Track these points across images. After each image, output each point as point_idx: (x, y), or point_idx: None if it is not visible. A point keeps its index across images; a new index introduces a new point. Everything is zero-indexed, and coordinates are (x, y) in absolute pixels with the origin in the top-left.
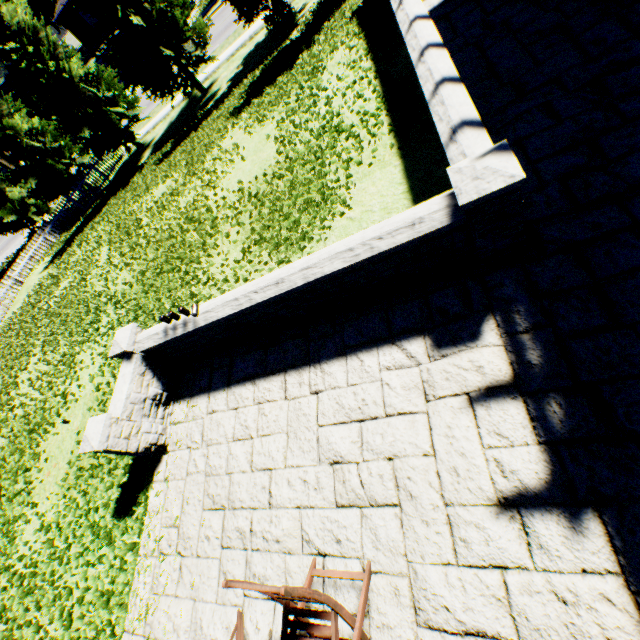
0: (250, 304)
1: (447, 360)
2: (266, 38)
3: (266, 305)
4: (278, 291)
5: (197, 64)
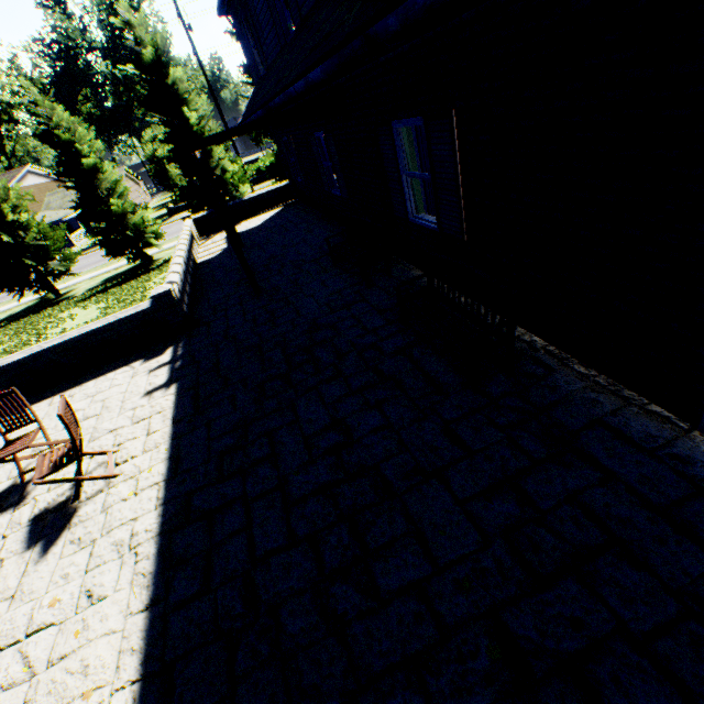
0: (41, 349)
1: (148, 363)
2: (129, 270)
3: (53, 352)
4: (62, 340)
5: (59, 275)
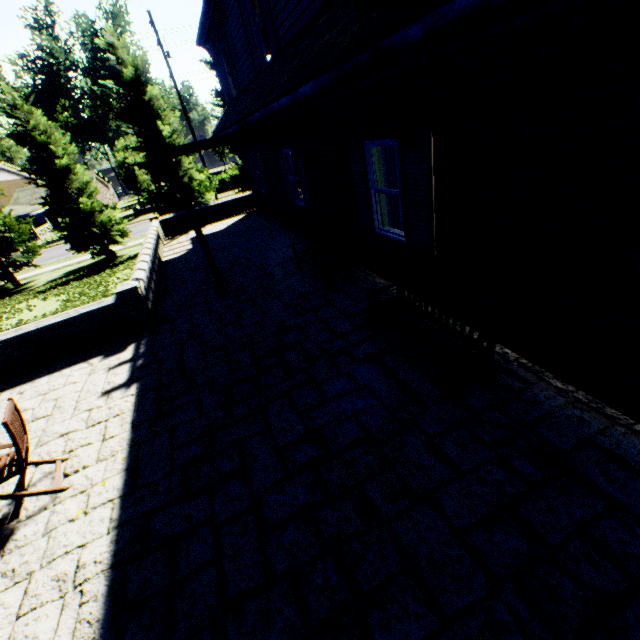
0: None
1: (108, 360)
2: (92, 264)
3: (5, 346)
4: (17, 334)
5: (20, 266)
